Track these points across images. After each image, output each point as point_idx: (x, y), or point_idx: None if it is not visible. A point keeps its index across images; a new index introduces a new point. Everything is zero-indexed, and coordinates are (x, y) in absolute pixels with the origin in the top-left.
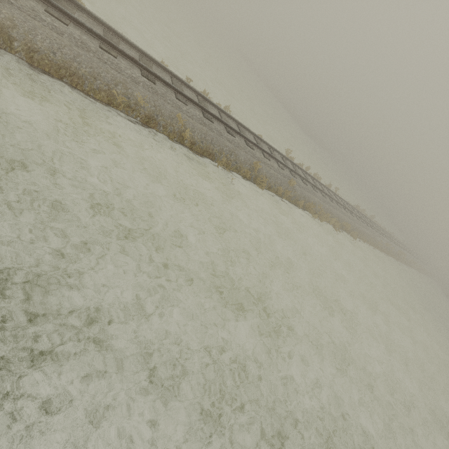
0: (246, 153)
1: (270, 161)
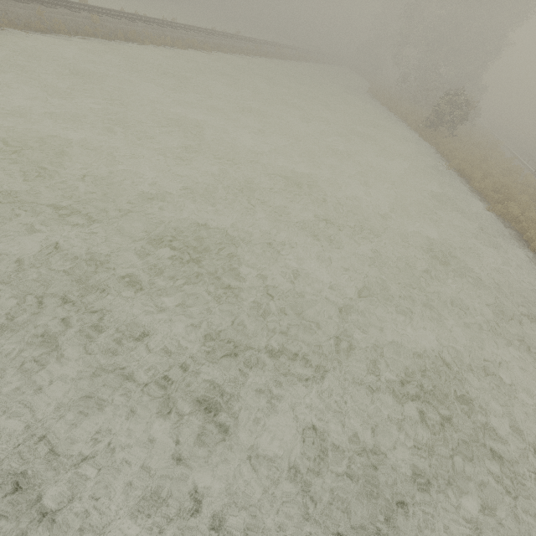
0: (24, 10)
1: (57, 9)
